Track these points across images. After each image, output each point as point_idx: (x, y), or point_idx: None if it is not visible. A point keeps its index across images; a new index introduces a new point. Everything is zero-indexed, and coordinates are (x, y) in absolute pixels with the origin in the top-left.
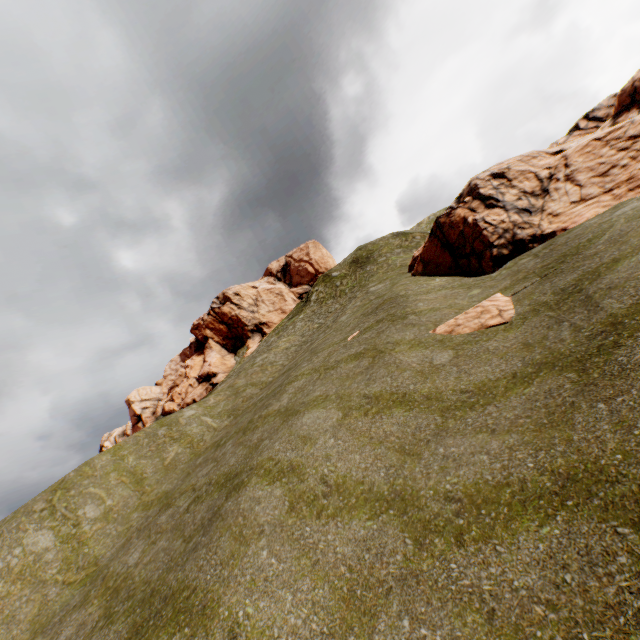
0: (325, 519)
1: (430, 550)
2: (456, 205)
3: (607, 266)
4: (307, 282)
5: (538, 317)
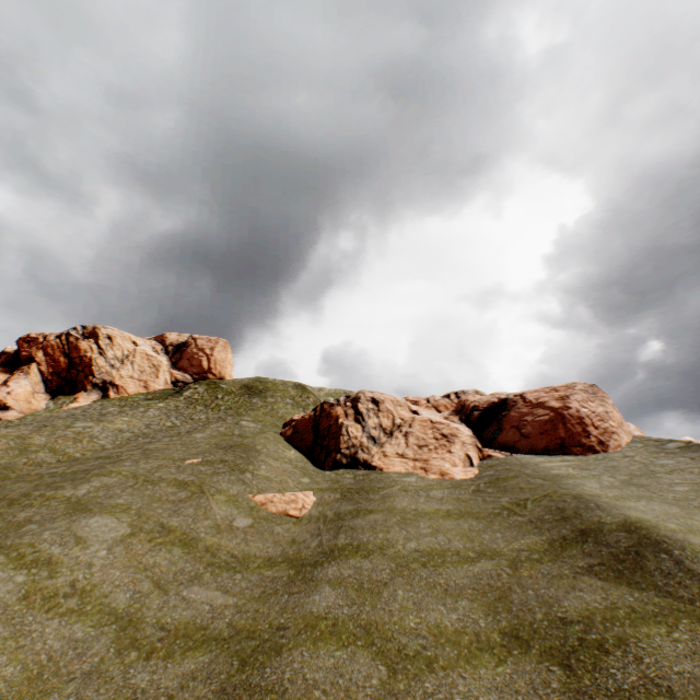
0: (53, 616)
1: (124, 658)
2: (343, 401)
3: (365, 512)
4: (193, 373)
5: (315, 524)
